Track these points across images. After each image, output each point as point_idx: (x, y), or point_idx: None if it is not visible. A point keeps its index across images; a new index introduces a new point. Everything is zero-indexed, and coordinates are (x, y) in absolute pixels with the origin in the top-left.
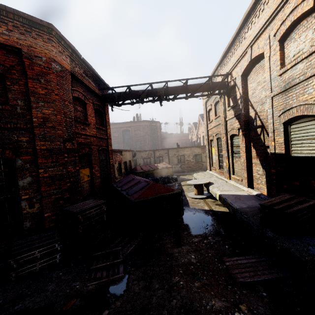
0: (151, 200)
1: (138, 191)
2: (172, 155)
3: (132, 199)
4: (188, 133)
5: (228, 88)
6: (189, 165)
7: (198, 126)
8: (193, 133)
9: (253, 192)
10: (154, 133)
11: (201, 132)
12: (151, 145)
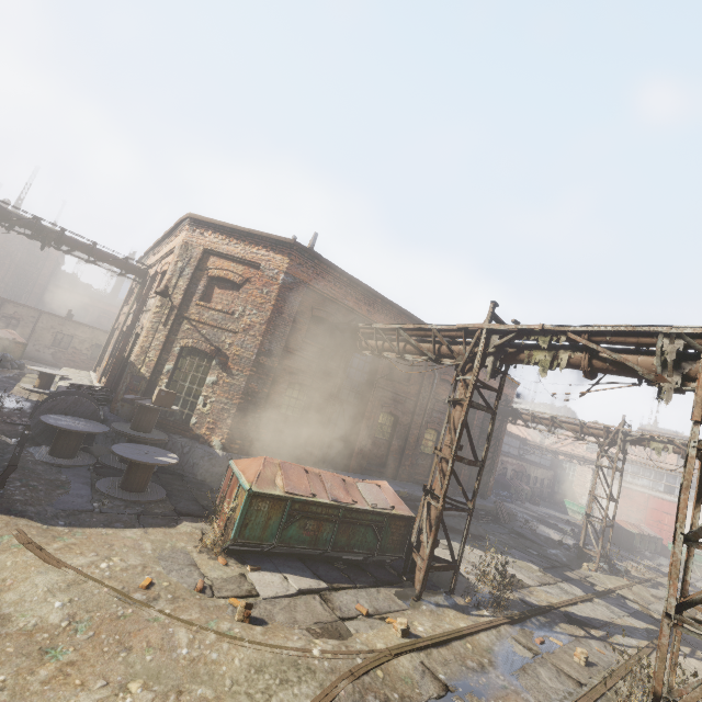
0: None
1: None
2: (45, 326)
3: None
4: None
5: (145, 280)
6: (75, 357)
7: None
8: None
9: None
10: (33, 264)
11: None
12: (9, 285)
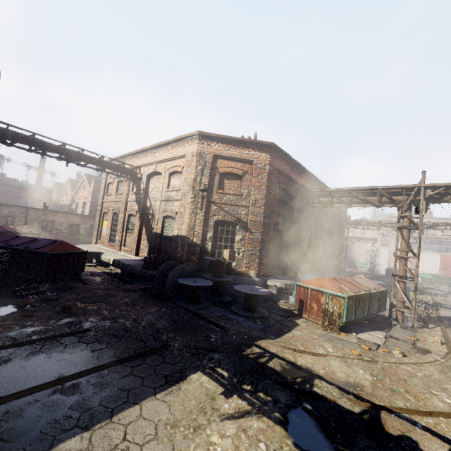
0: (62, 254)
1: (45, 246)
2: (33, 217)
3: (44, 251)
4: (53, 190)
5: (135, 177)
6: (59, 236)
7: (78, 187)
8: (65, 193)
9: (138, 258)
10: None
11: (81, 196)
12: None
